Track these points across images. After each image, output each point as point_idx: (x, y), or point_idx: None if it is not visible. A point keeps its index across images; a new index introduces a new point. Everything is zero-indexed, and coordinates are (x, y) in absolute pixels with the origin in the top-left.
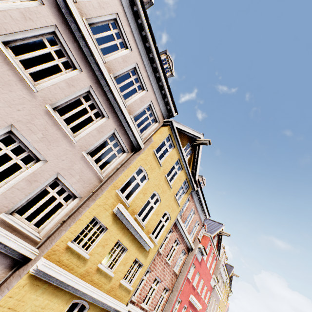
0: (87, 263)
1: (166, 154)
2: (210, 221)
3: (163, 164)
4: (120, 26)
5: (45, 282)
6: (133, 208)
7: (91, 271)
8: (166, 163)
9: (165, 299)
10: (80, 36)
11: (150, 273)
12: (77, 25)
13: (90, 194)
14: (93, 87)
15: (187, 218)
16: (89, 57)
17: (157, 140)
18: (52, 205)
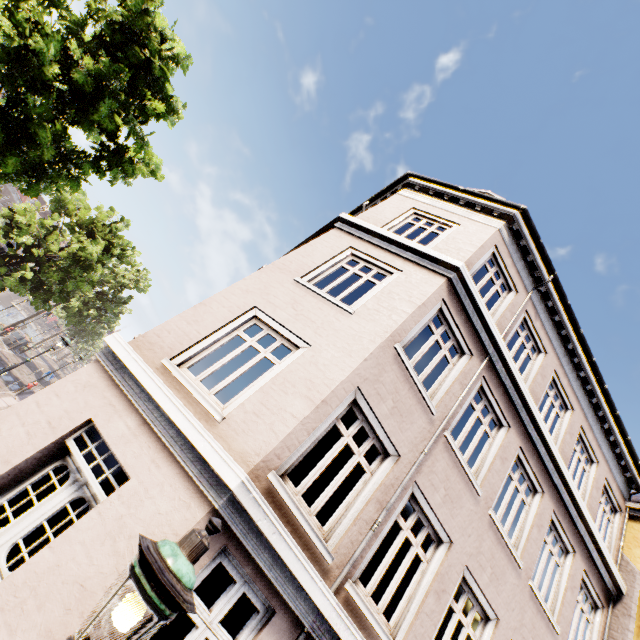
0: None
1: None
2: None
3: None
4: (557, 382)
5: None
6: None
7: None
8: None
9: None
10: (539, 442)
11: None
12: (539, 432)
13: None
14: (555, 509)
15: None
16: (549, 466)
17: None
18: None
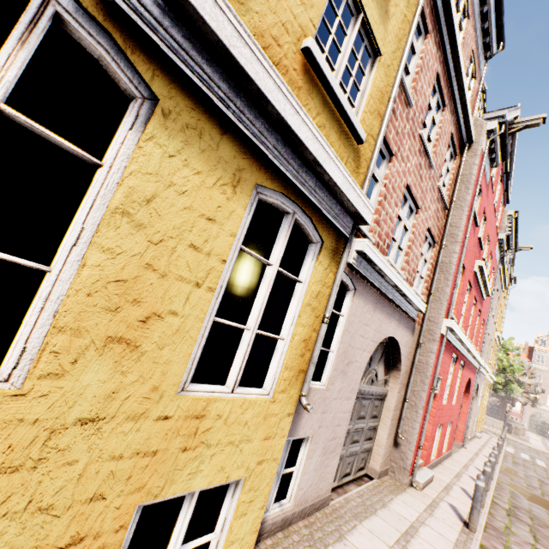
0: None
1: None
2: None
3: None
4: None
5: None
6: None
7: None
8: None
9: (429, 265)
10: None
11: (392, 164)
12: None
13: None
14: None
15: None
16: None
17: None
18: None
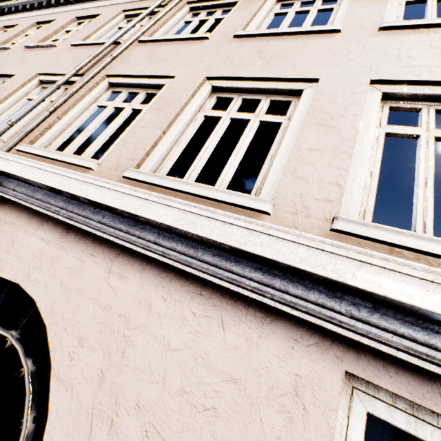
0: None
1: None
2: None
3: None
4: None
5: None
6: None
7: None
8: None
9: None
10: None
11: None
12: None
13: None
14: None
15: None
16: None
17: None
18: None
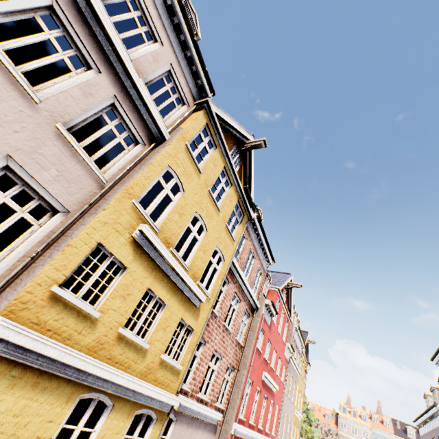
0: (98, 326)
1: (206, 156)
2: (273, 273)
3: (203, 170)
4: None
5: (12, 366)
6: (166, 236)
7: (107, 341)
8: (207, 169)
9: (230, 383)
10: None
11: (205, 346)
12: None
13: (84, 207)
14: (60, 1)
15: (243, 271)
16: None
17: (189, 128)
18: (7, 223)
